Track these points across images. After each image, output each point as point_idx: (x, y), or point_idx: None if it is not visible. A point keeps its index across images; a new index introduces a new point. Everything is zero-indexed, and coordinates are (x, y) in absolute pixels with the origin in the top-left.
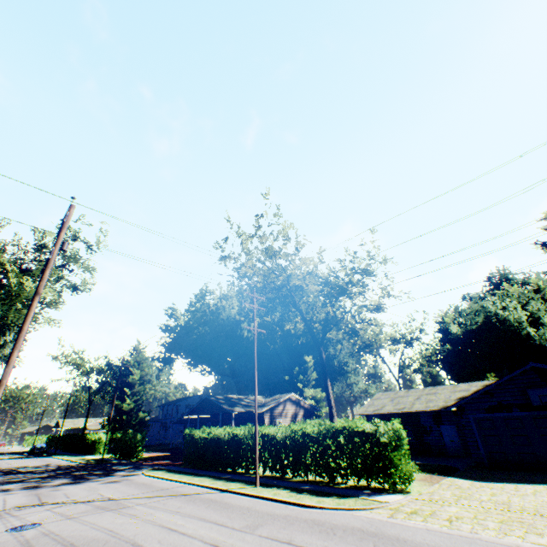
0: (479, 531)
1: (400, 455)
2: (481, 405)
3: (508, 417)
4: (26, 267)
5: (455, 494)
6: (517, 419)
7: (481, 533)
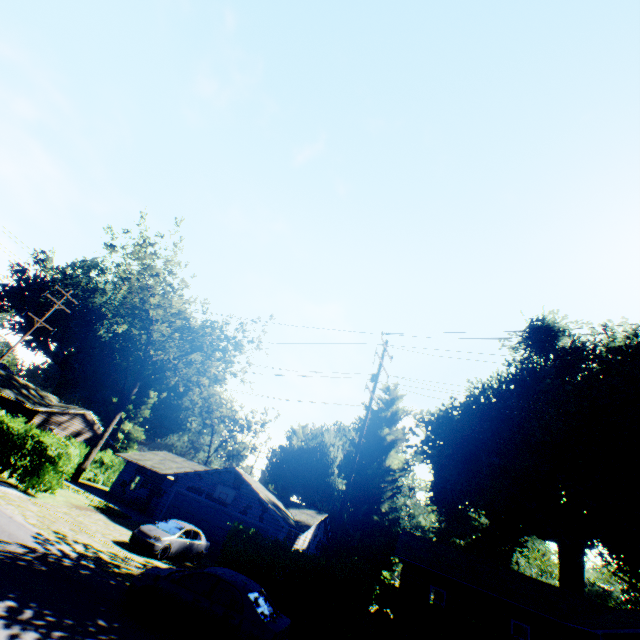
0: (13, 510)
1: (58, 471)
2: (189, 483)
3: (196, 499)
4: None
5: (69, 512)
6: (200, 502)
7: (10, 510)
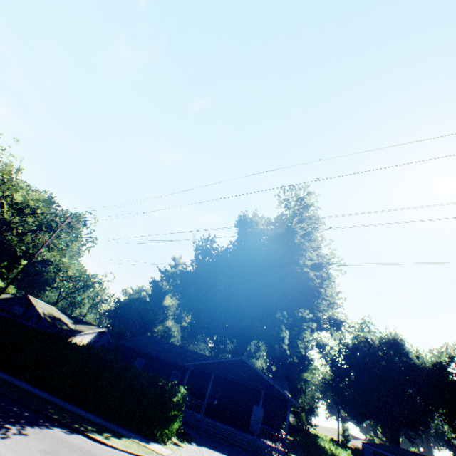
0: None
1: None
2: None
3: (0, 314)
4: None
5: None
6: (2, 316)
7: None
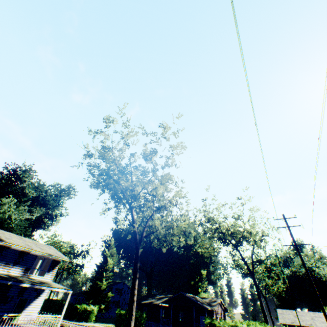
0: None
1: None
2: None
3: None
4: (160, 206)
5: None
6: None
7: None
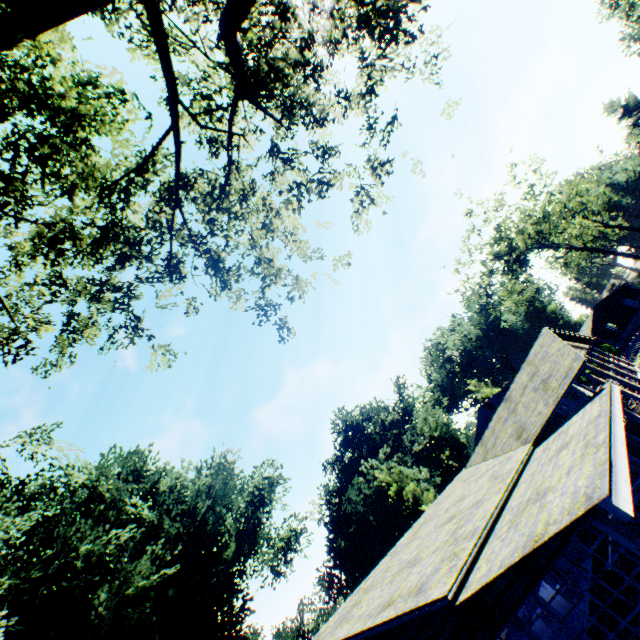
0: None
1: None
2: None
3: None
4: None
5: None
6: None
7: None
